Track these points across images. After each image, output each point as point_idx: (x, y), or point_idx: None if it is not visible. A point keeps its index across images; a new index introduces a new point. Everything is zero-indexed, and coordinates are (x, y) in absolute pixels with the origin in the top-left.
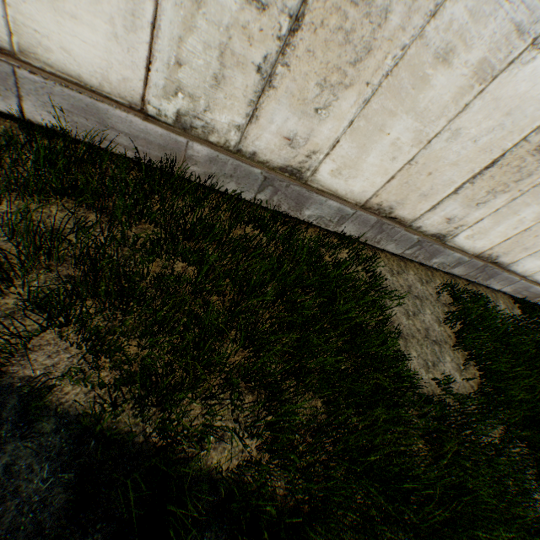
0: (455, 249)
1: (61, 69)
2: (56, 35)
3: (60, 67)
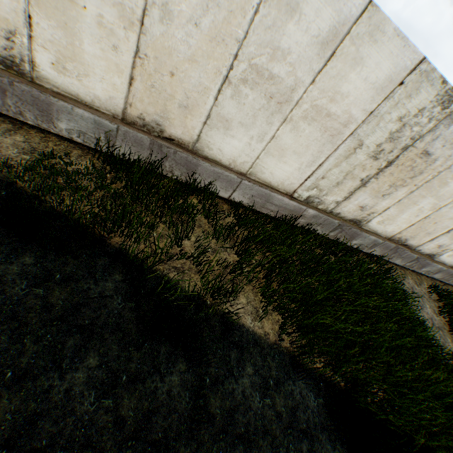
0: (438, 262)
1: (263, 179)
2: (272, 168)
3: (263, 179)
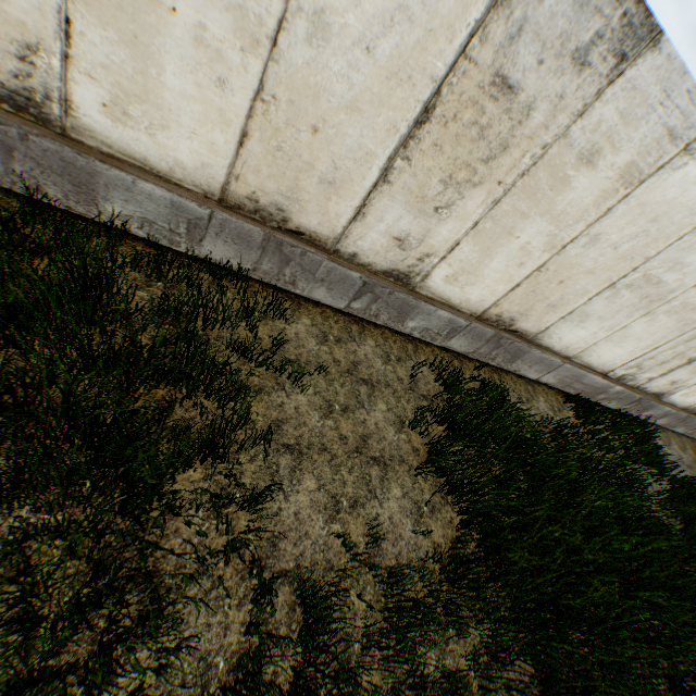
0: (437, 303)
1: None
2: None
3: None
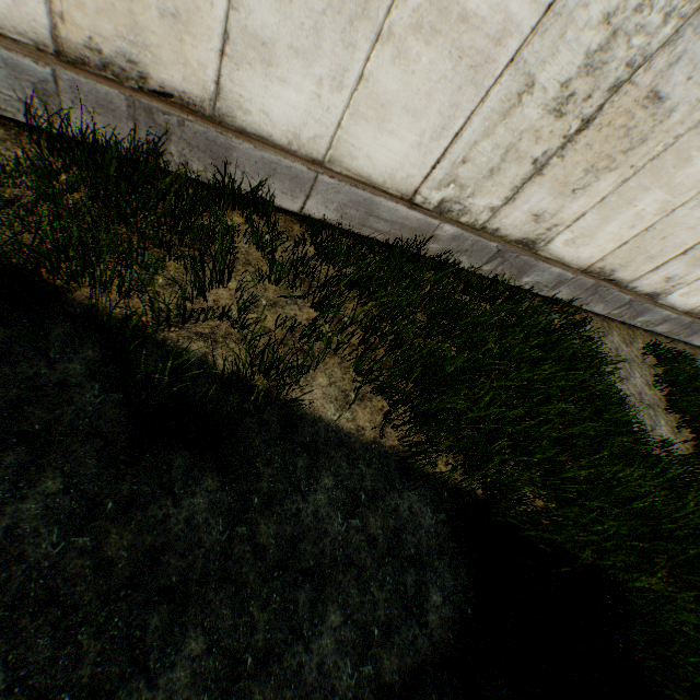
0: (664, 307)
1: (355, 172)
2: (368, 146)
3: (356, 170)
